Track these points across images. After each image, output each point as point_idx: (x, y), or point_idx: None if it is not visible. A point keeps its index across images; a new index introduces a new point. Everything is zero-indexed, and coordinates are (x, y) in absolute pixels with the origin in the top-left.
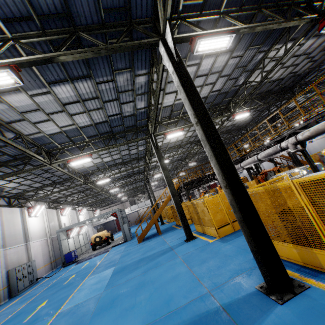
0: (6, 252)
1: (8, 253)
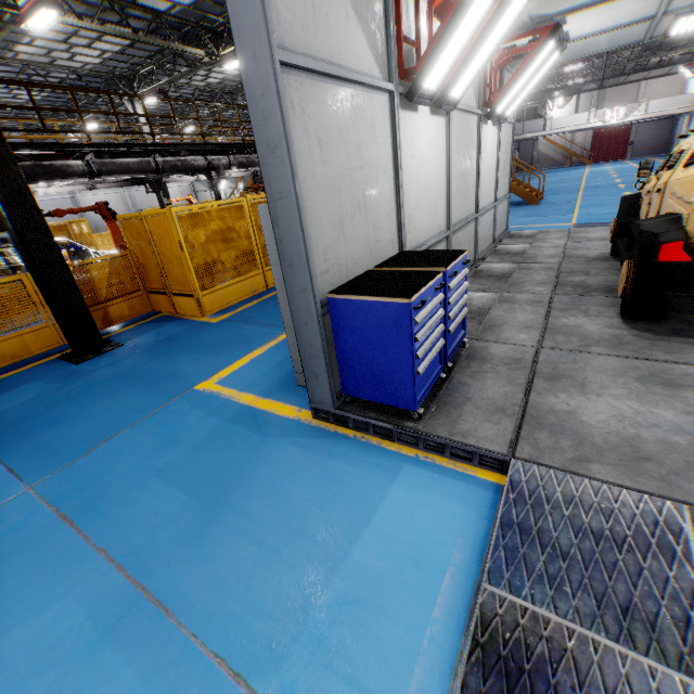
0: (133, 193)
1: (136, 195)
